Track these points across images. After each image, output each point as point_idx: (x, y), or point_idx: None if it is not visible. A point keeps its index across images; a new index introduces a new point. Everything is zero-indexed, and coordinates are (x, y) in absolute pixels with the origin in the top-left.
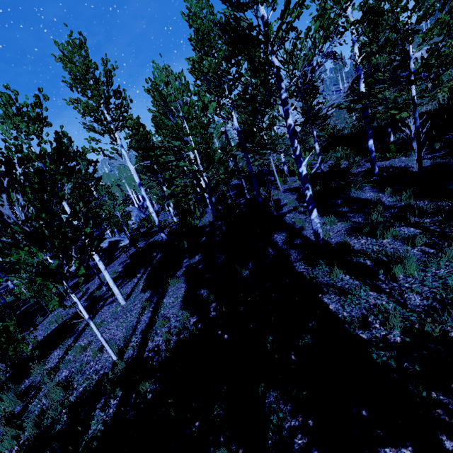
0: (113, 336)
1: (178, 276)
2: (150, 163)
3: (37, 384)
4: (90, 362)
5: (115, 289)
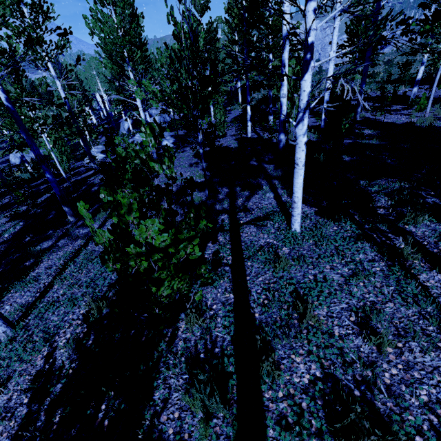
0: (369, 303)
1: (385, 207)
2: (244, 27)
3: (226, 366)
4: (377, 363)
5: (300, 204)
